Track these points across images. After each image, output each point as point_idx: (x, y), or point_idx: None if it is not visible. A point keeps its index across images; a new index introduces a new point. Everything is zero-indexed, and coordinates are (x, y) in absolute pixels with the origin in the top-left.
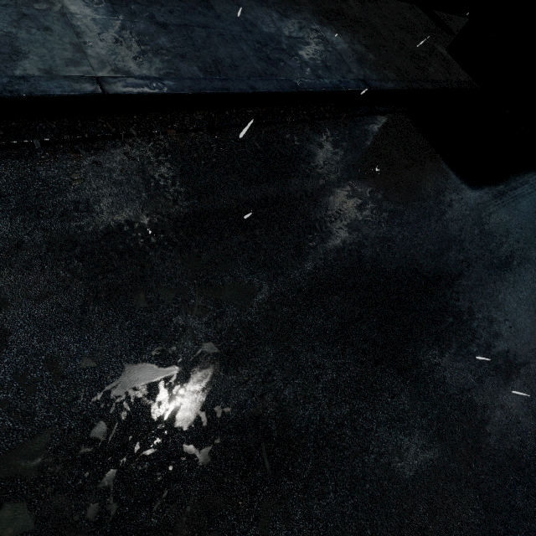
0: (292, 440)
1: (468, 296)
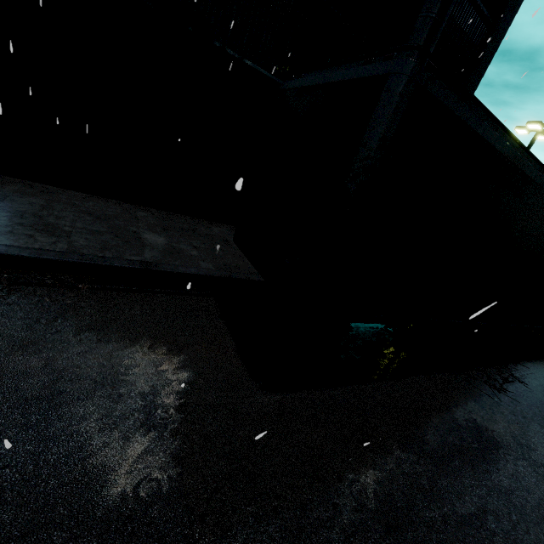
0: None
1: None
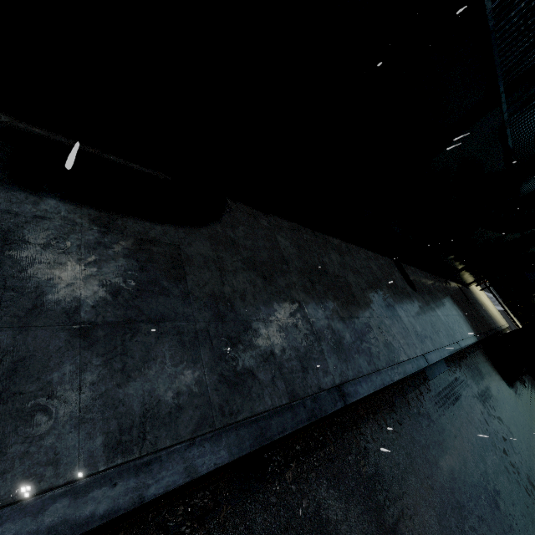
0: (529, 466)
1: (531, 435)
